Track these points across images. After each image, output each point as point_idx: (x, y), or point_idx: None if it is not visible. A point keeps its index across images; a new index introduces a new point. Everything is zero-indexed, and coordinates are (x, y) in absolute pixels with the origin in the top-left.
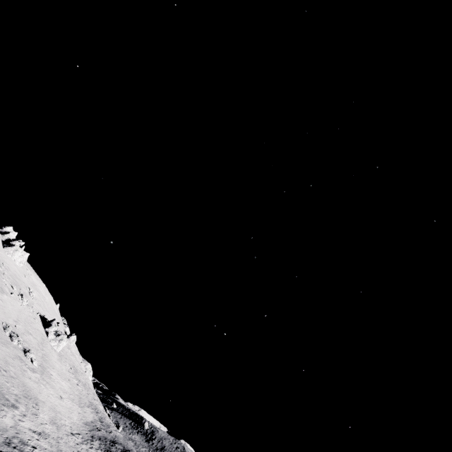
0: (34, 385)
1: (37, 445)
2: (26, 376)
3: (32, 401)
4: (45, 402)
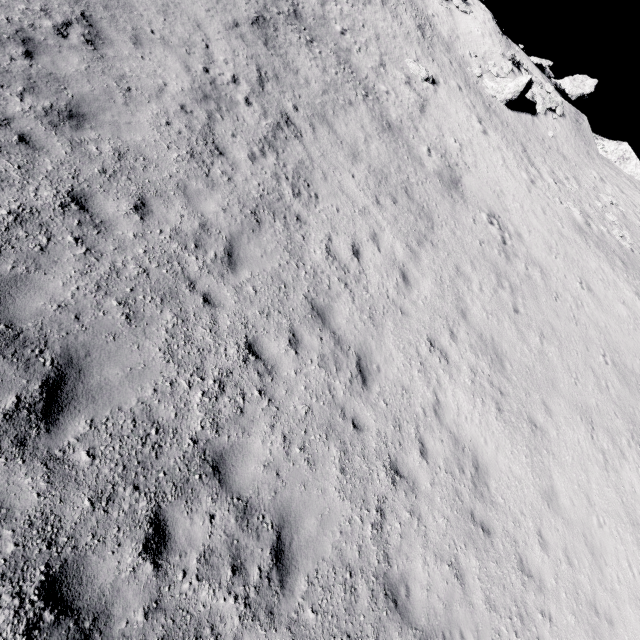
0: (595, 474)
1: (309, 215)
2: (595, 435)
3: (498, 390)
4: (564, 515)
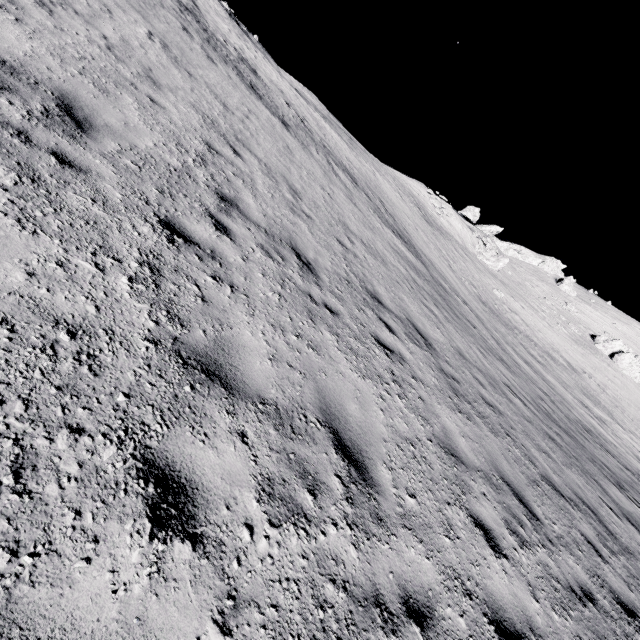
0: None
1: (627, 444)
2: None
3: None
4: None
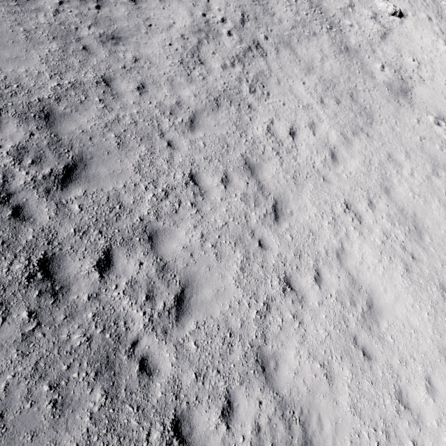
0: None
1: (259, 105)
2: None
3: (411, 255)
4: None
